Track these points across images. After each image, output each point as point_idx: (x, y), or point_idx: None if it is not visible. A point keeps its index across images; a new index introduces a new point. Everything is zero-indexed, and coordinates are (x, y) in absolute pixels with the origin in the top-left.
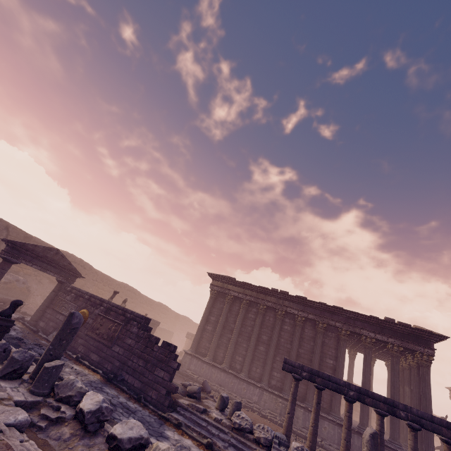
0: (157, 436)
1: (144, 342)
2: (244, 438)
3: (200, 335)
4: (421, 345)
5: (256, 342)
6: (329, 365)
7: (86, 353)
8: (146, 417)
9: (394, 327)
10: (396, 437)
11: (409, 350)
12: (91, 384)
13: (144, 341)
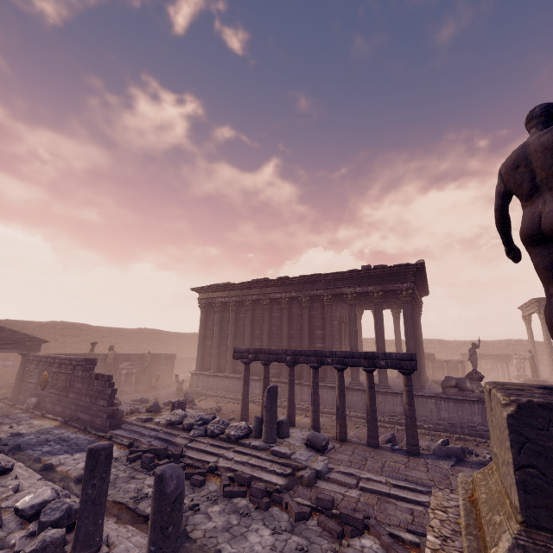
0: (75, 452)
1: (88, 382)
2: (176, 430)
3: (201, 352)
4: (399, 282)
5: (250, 340)
6: (319, 336)
7: (53, 408)
8: (80, 441)
9: (372, 273)
10: (382, 380)
11: (393, 292)
12: (40, 431)
13: (88, 380)
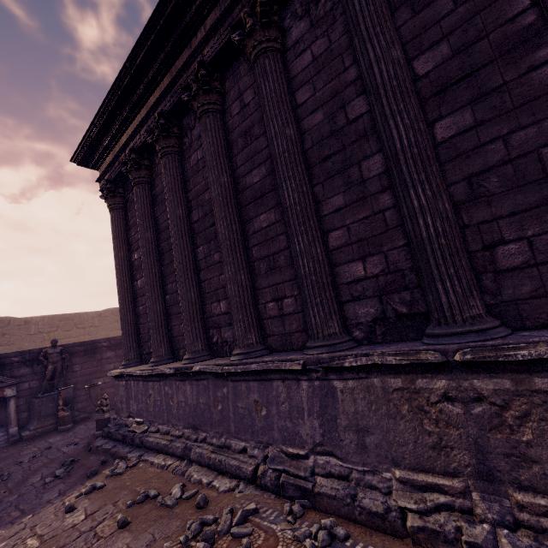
0: None
1: None
2: None
3: (130, 314)
4: None
5: (234, 215)
6: None
7: None
8: None
9: None
10: None
11: None
12: None
13: None
